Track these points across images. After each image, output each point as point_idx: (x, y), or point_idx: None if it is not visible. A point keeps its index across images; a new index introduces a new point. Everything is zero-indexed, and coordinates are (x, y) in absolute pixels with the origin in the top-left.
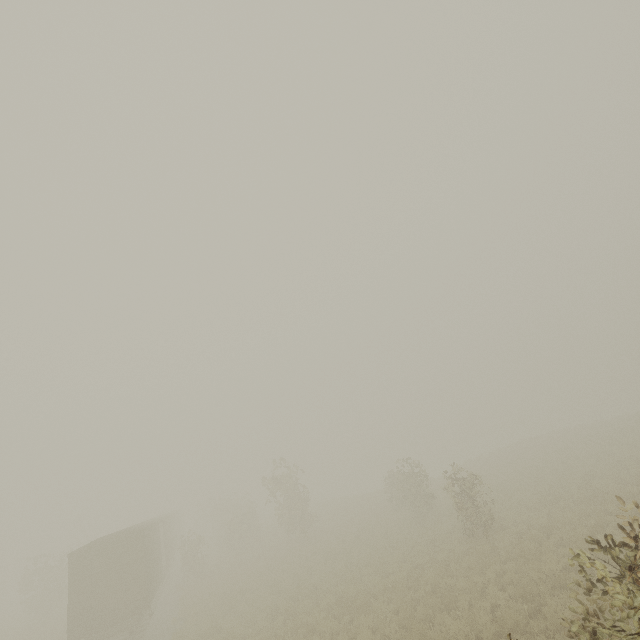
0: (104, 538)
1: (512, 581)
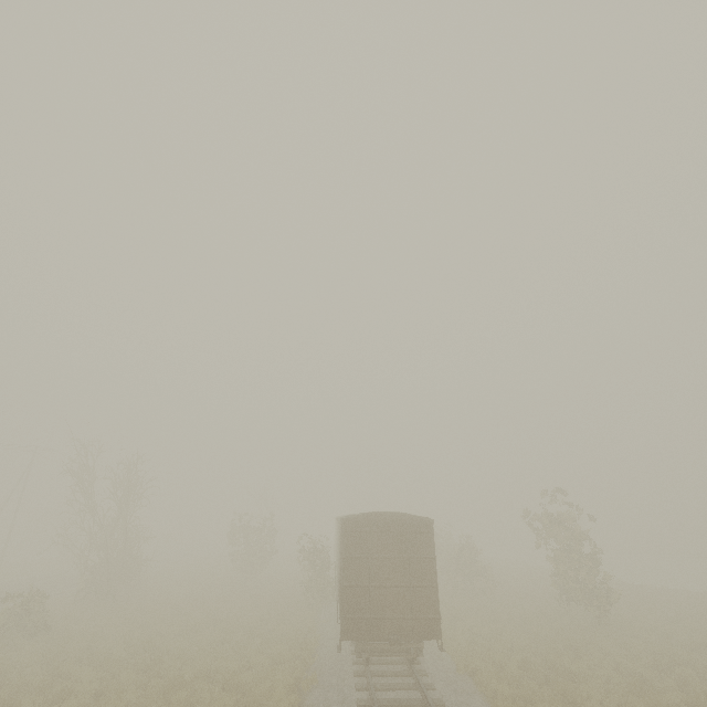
0: (385, 514)
1: None
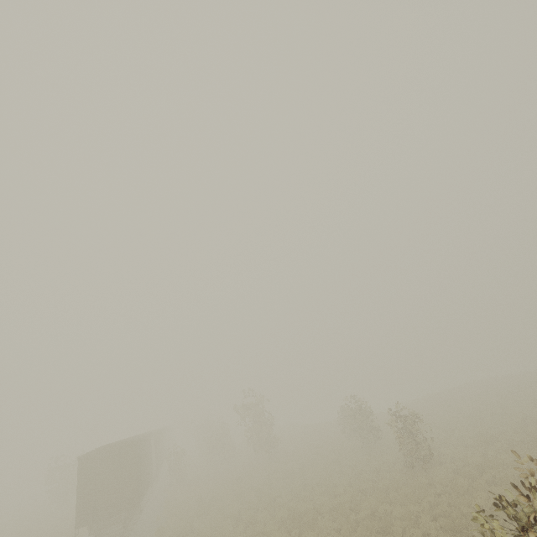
0: (106, 446)
1: (444, 513)
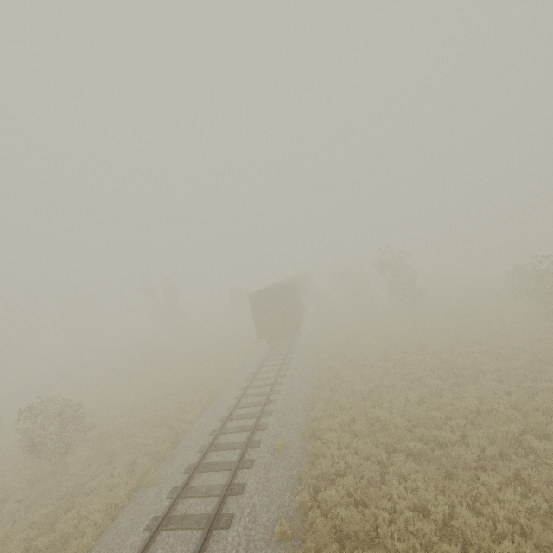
0: (266, 289)
1: None
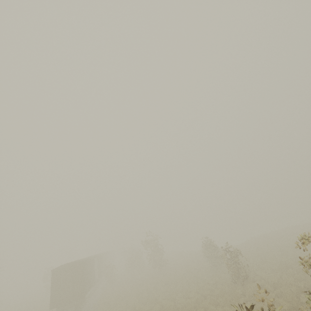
0: (66, 264)
1: None
